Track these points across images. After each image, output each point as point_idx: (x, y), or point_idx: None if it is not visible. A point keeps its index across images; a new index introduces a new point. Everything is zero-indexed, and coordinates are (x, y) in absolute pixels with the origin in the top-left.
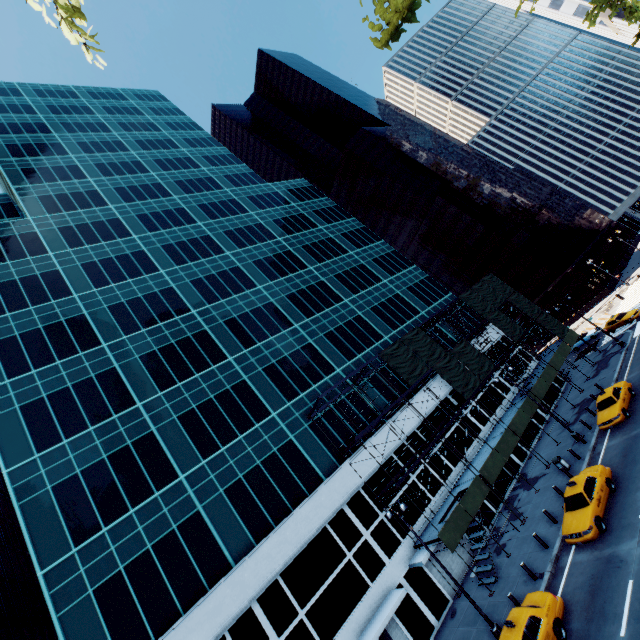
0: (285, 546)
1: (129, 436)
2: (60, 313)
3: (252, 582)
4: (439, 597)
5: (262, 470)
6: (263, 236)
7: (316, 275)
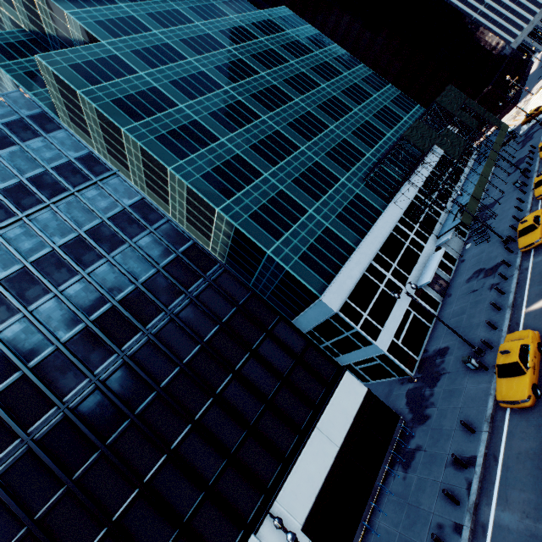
0: (377, 239)
1: (271, 191)
2: (180, 118)
3: (369, 253)
4: (452, 258)
5: (349, 207)
6: (279, 60)
7: (329, 91)
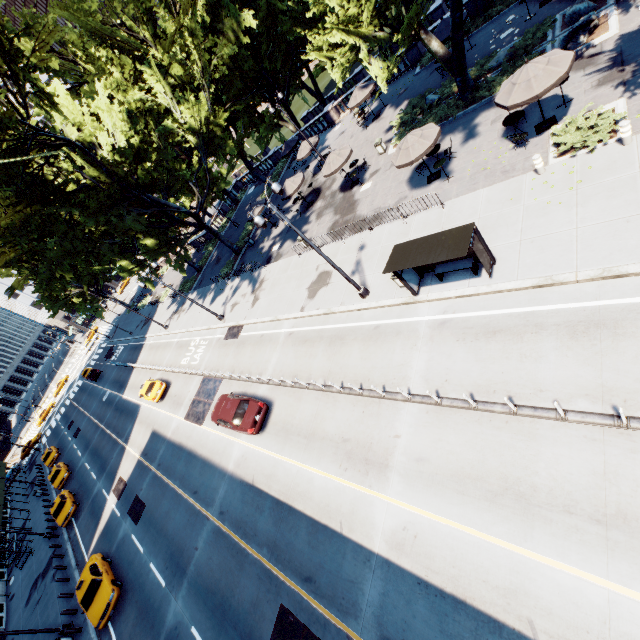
0: None
1: None
2: None
3: None
4: None
5: None
6: None
7: None
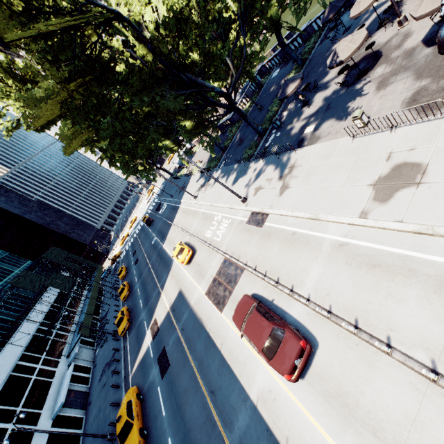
0: None
1: None
2: None
3: None
4: (87, 368)
5: None
6: None
7: None
